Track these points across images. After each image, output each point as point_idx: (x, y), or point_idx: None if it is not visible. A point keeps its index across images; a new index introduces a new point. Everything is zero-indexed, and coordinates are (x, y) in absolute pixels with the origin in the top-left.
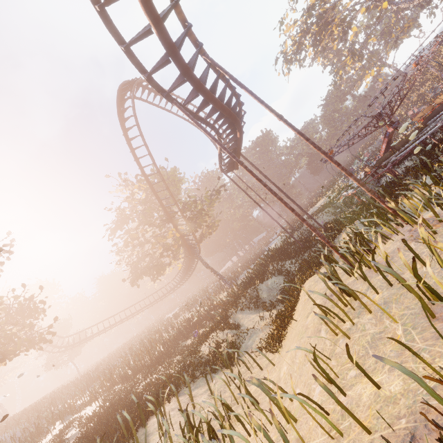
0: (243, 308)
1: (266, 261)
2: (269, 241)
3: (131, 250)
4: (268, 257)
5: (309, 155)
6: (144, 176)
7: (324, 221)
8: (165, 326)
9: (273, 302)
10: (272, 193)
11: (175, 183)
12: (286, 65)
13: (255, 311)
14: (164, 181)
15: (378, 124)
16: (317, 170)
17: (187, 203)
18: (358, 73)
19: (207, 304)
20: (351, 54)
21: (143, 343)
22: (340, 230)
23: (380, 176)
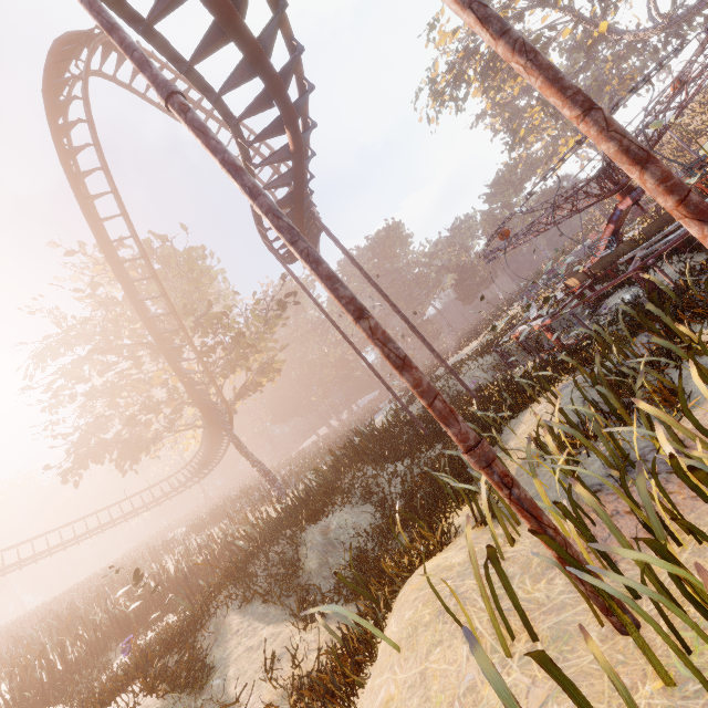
0: (250, 594)
1: (348, 456)
2: (378, 407)
3: (70, 403)
4: (350, 448)
5: (458, 269)
6: (97, 240)
7: (478, 380)
8: (130, 573)
9: (324, 595)
10: (279, 229)
11: (194, 277)
12: (433, 103)
13: (277, 609)
14: (146, 258)
15: (603, 191)
16: (469, 296)
17: (209, 316)
18: (545, 149)
19: (213, 539)
20: (542, 103)
21: (60, 619)
22: (516, 408)
23: (599, 298)
